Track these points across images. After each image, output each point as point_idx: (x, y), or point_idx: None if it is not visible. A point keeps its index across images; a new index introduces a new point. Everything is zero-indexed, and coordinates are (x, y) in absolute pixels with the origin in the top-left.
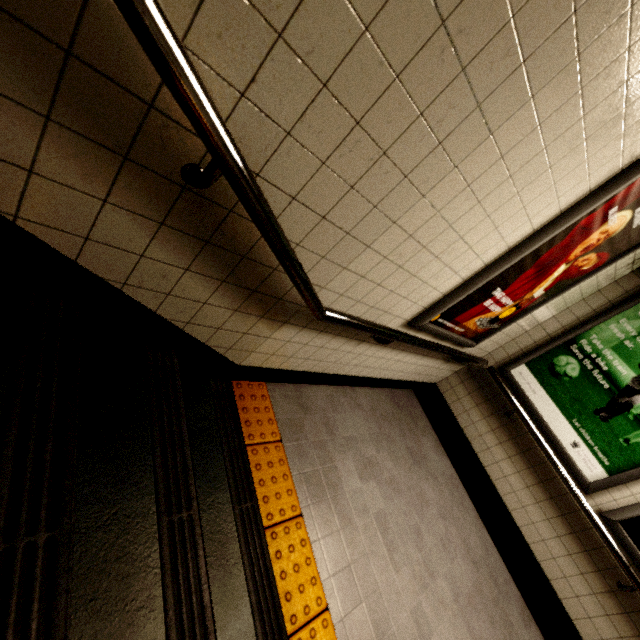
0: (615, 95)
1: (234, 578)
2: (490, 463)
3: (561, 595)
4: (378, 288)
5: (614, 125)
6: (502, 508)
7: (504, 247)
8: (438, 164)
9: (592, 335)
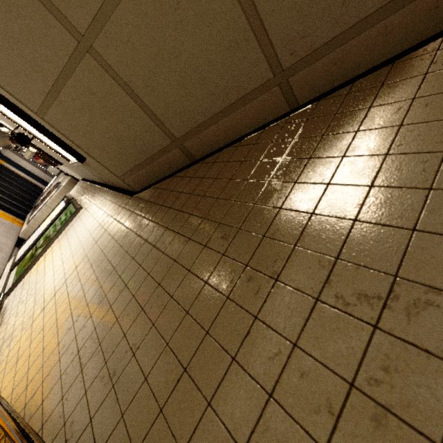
0: None
1: None
2: None
3: None
4: None
5: None
6: None
7: None
8: None
9: None
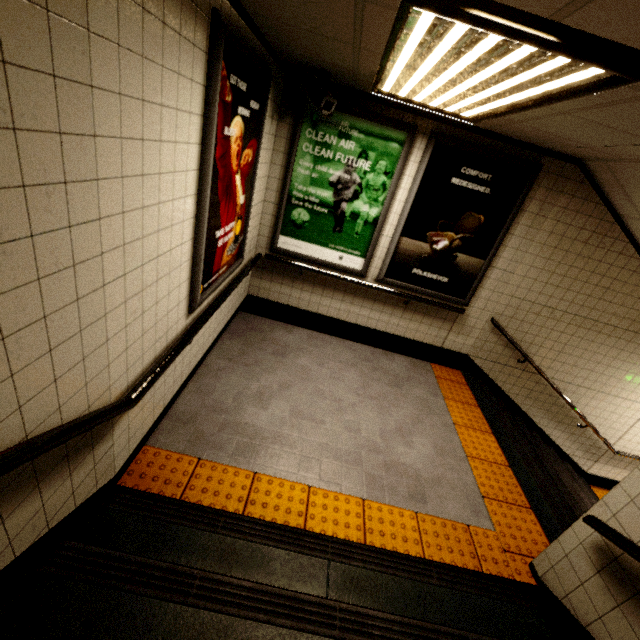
0: (146, 111)
1: (254, 552)
2: (317, 308)
3: (392, 332)
4: (145, 336)
5: (167, 116)
6: (342, 323)
7: (190, 221)
8: (88, 269)
9: (295, 185)
